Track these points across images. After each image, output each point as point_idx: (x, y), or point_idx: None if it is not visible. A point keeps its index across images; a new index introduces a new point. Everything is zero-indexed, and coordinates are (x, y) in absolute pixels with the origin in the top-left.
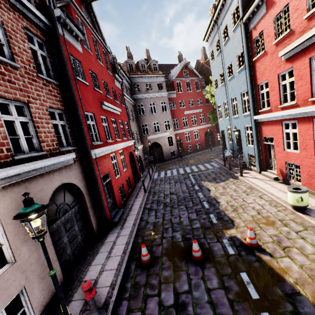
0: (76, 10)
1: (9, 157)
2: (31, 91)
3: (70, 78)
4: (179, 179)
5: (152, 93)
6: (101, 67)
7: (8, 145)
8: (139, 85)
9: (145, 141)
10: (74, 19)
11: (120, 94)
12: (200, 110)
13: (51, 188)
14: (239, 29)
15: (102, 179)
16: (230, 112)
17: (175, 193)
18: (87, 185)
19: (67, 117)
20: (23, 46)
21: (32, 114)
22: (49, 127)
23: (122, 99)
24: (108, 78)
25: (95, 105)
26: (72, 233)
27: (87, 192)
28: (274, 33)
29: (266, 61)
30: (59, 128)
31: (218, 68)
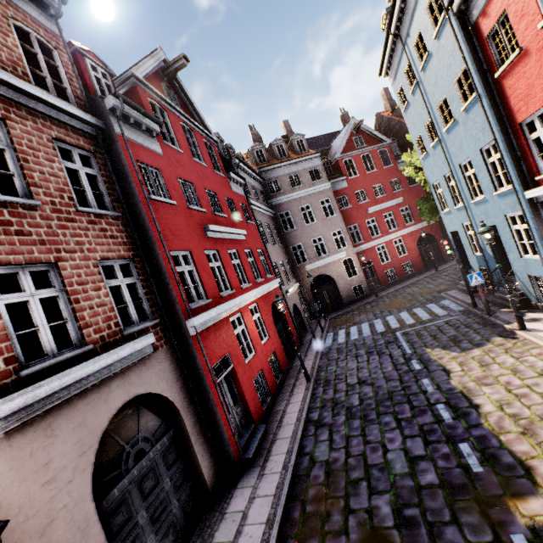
0: (148, 92)
1: (10, 374)
2: (63, 240)
3: (138, 201)
4: (377, 347)
5: (303, 189)
6: (202, 168)
7: (9, 351)
8: (278, 182)
9: (303, 275)
10: (145, 106)
11: (243, 204)
12: (399, 200)
13: (104, 416)
14: (448, 29)
15: (212, 374)
16: (464, 194)
17: (369, 380)
18: (185, 389)
19: (138, 268)
20: (51, 168)
21: (65, 280)
22: (100, 296)
23: (249, 212)
24: (216, 183)
25: (192, 235)
26: (156, 499)
27: (187, 403)
28: (538, 4)
29: (528, 69)
30: (123, 292)
31: (419, 115)
